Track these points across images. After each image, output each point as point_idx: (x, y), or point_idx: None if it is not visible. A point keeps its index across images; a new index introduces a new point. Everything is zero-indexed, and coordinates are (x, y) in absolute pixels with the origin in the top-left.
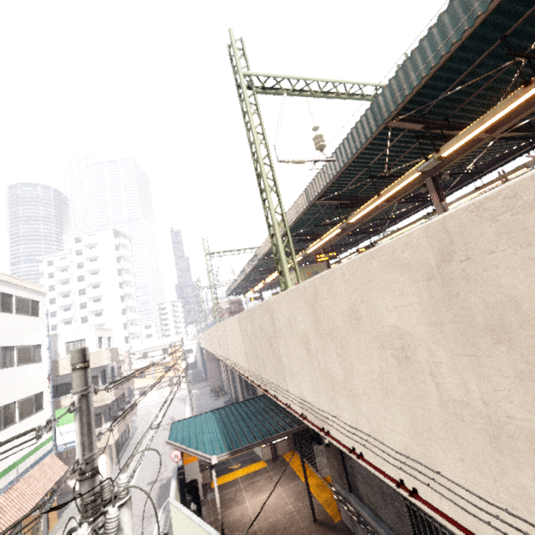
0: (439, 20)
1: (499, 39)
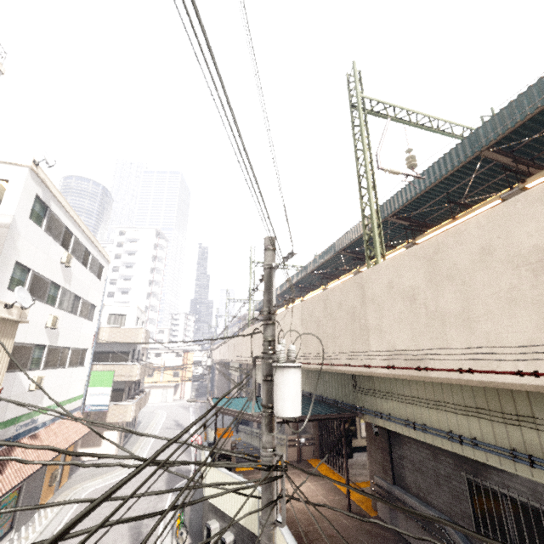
0: None
1: None
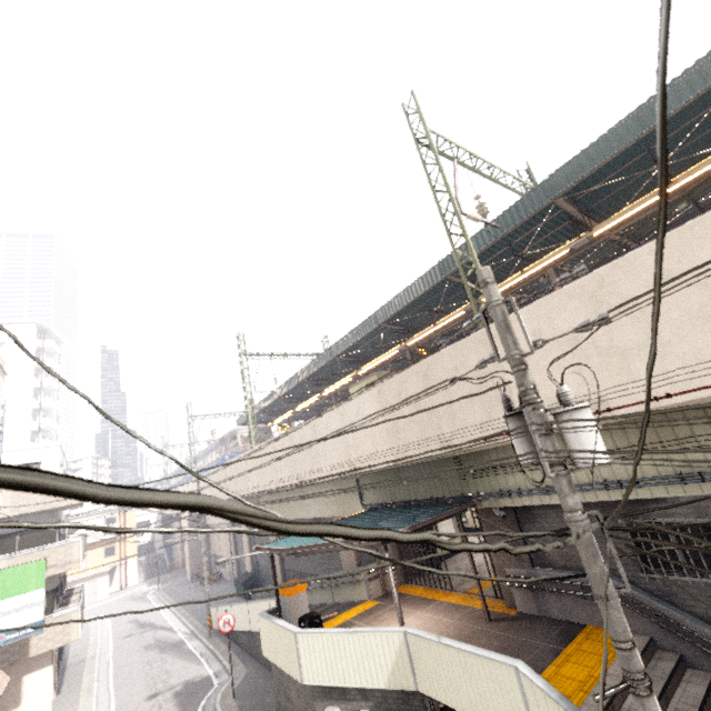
0: (618, 125)
1: (646, 151)
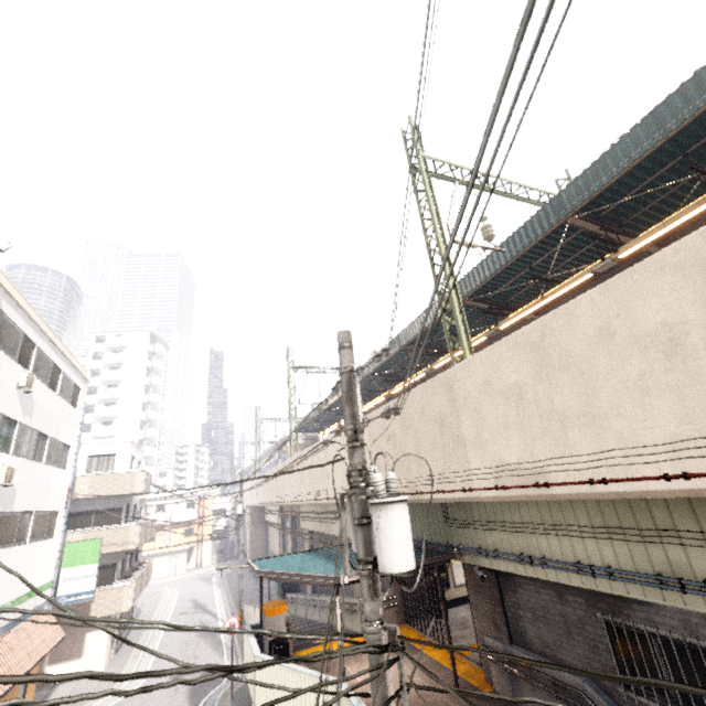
0: (632, 131)
1: (681, 156)
